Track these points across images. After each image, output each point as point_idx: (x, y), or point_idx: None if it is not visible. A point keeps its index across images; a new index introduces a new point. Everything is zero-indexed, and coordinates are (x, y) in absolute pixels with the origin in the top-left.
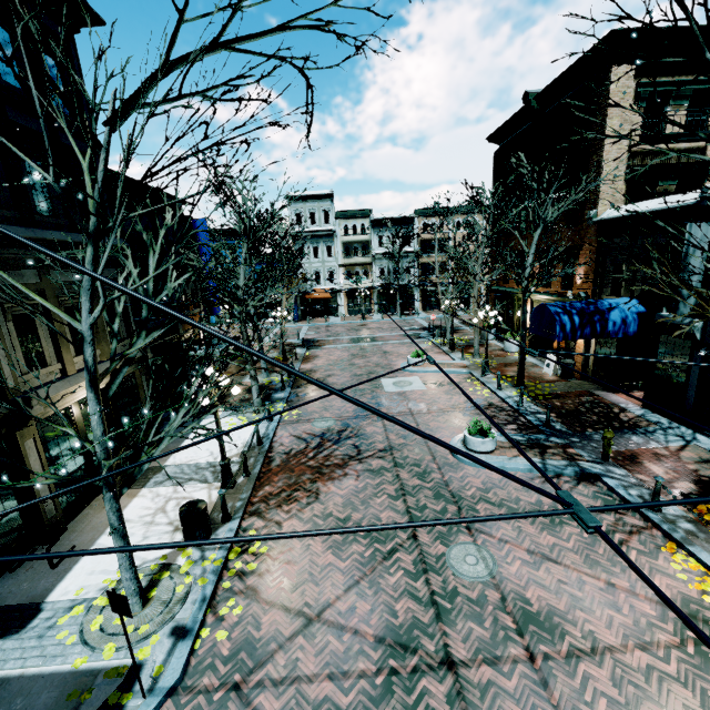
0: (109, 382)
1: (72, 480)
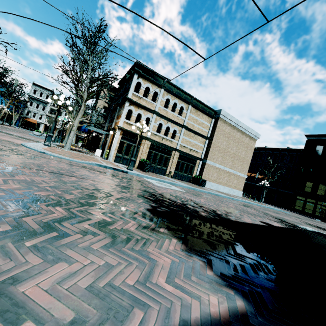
0: None
1: None
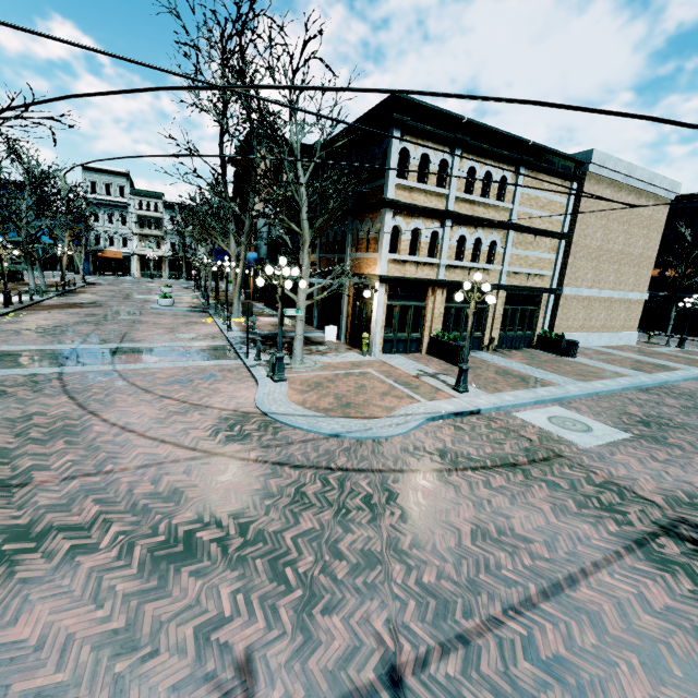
0: None
1: None
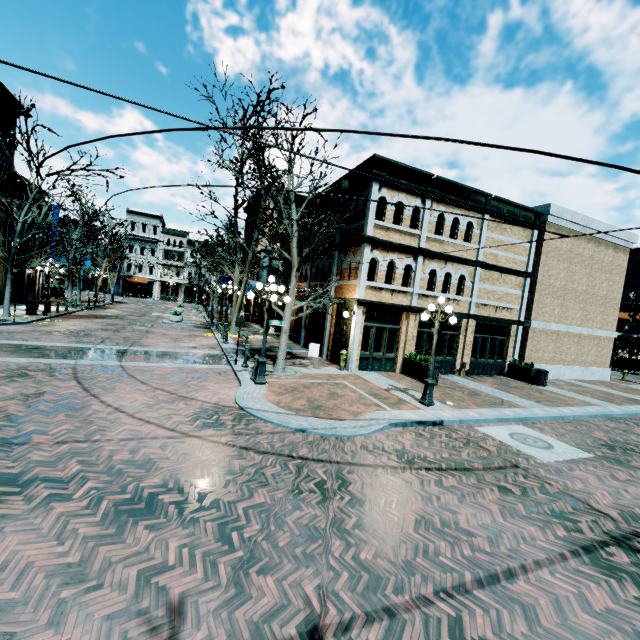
0: (21, 239)
1: (2, 262)
